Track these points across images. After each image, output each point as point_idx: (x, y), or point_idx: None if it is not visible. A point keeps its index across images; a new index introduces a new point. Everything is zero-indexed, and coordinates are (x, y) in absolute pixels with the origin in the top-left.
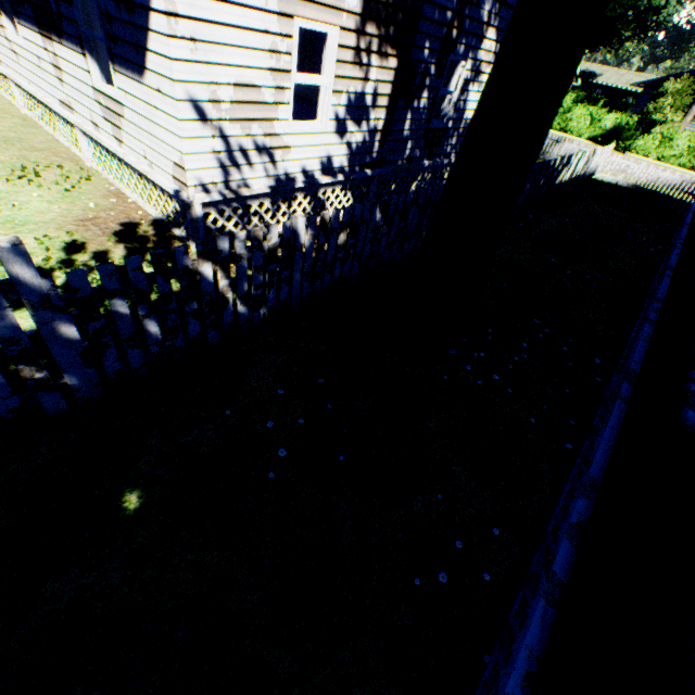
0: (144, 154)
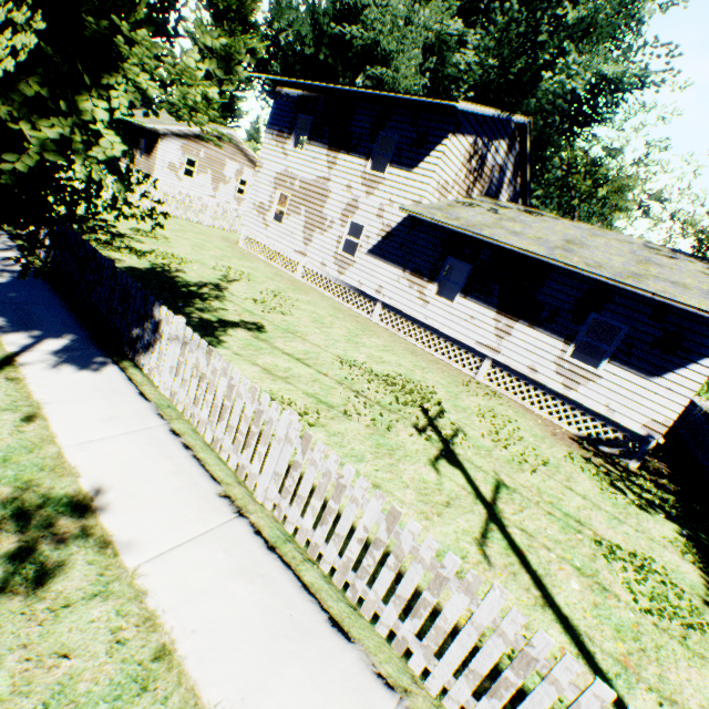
0: (606, 404)
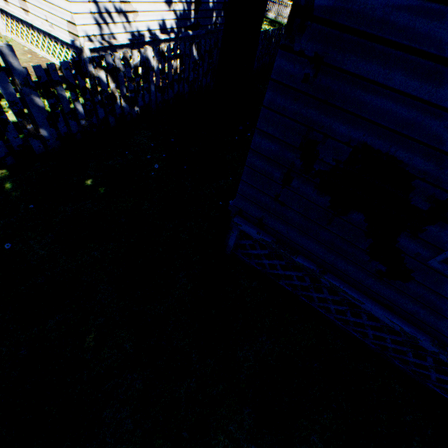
0: (46, 18)
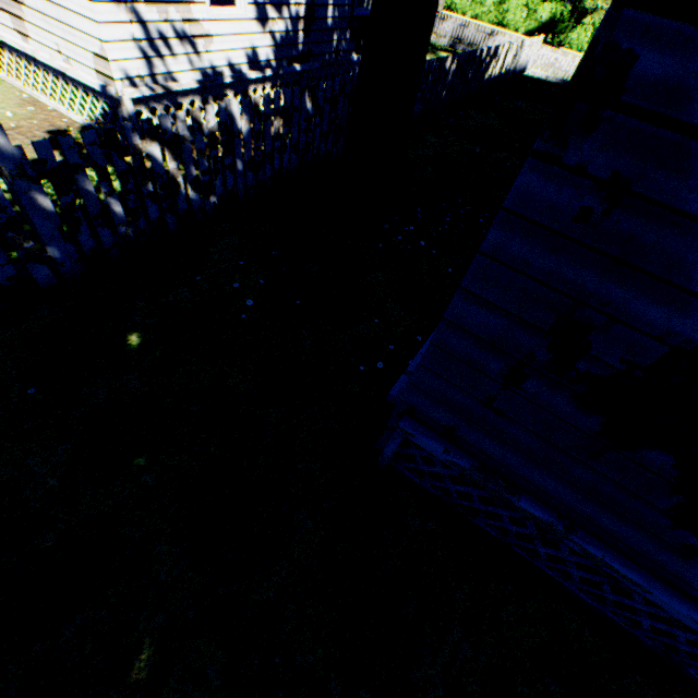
0: (58, 48)
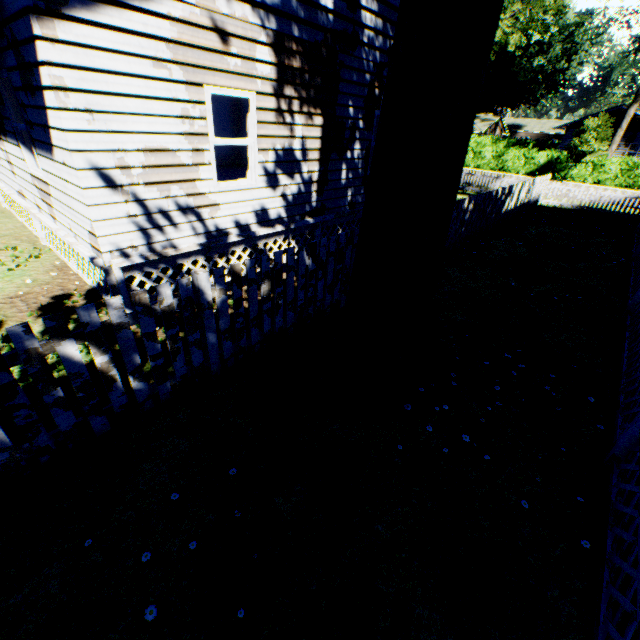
0: (70, 227)
